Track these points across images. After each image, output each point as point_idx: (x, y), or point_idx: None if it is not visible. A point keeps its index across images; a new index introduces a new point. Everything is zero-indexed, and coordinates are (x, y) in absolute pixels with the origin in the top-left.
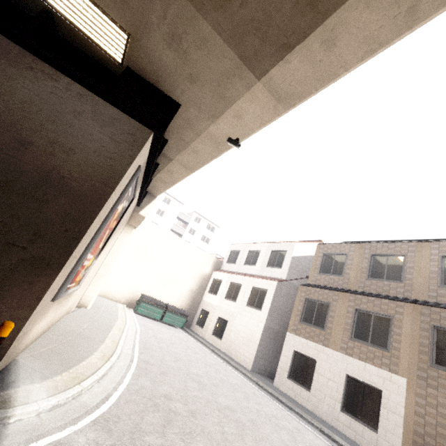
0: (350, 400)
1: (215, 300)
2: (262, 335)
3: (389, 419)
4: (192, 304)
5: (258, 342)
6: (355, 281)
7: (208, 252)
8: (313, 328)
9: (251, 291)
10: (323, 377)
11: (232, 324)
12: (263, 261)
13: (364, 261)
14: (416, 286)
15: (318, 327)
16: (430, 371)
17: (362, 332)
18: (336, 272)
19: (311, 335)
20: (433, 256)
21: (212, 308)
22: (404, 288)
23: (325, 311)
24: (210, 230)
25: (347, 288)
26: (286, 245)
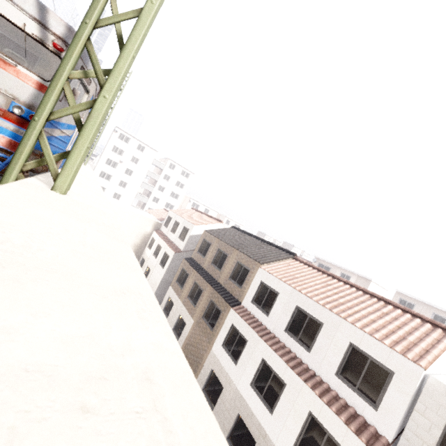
0: (177, 326)
1: (149, 254)
2: (160, 284)
3: (183, 336)
4: (136, 253)
5: (157, 288)
6: (207, 263)
7: (182, 196)
8: (179, 287)
9: (163, 254)
10: (173, 313)
11: (151, 273)
12: (178, 233)
13: (214, 252)
14: (223, 275)
15: (181, 287)
16: (200, 320)
17: (192, 295)
18: (204, 254)
19: (177, 291)
20: (235, 260)
21: (146, 259)
22: (219, 275)
23: (186, 279)
24: (185, 176)
25: (202, 267)
26: (190, 225)
